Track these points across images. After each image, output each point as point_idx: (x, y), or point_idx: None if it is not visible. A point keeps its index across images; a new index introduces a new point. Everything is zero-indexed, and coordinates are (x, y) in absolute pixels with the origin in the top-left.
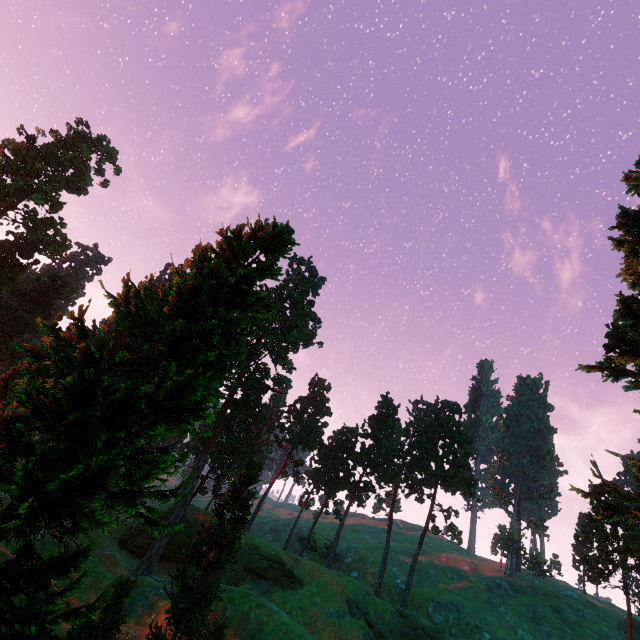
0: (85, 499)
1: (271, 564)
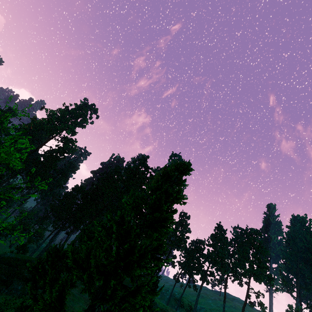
0: (132, 298)
1: None
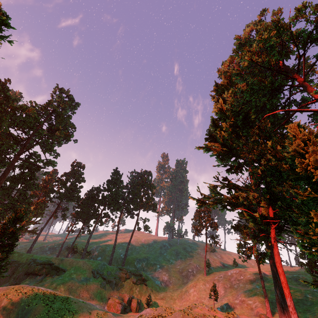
0: None
1: (44, 266)
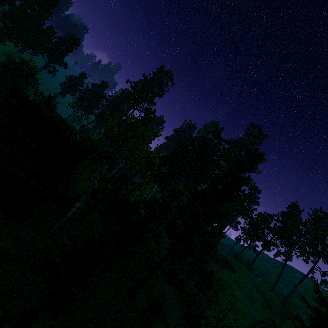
0: (209, 234)
1: (223, 259)
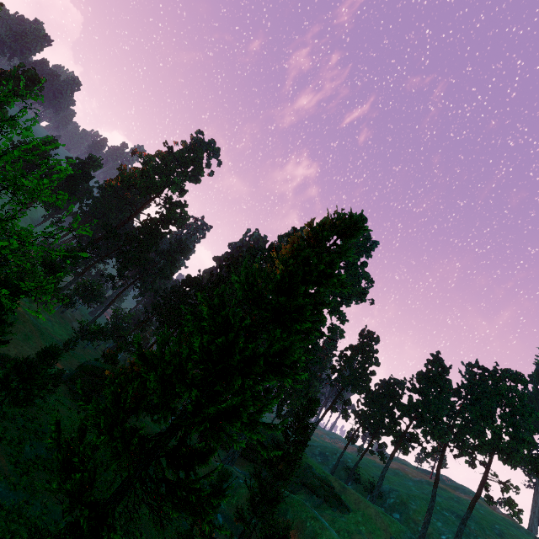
0: (227, 423)
1: (322, 484)
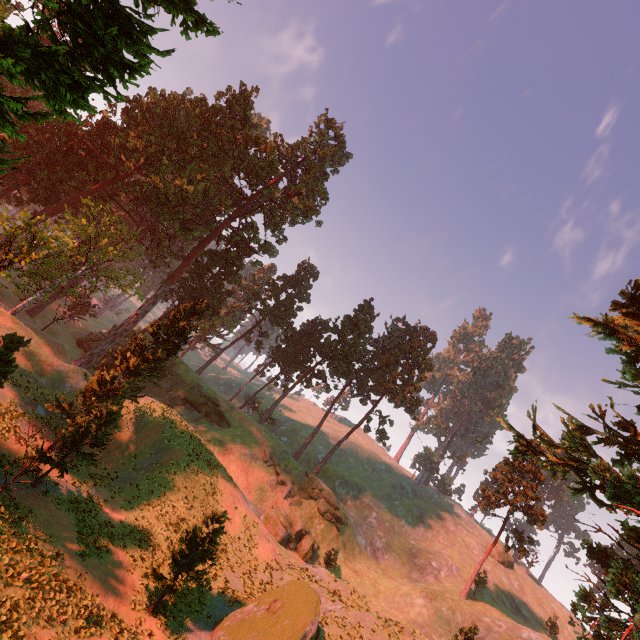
0: None
1: (207, 402)
